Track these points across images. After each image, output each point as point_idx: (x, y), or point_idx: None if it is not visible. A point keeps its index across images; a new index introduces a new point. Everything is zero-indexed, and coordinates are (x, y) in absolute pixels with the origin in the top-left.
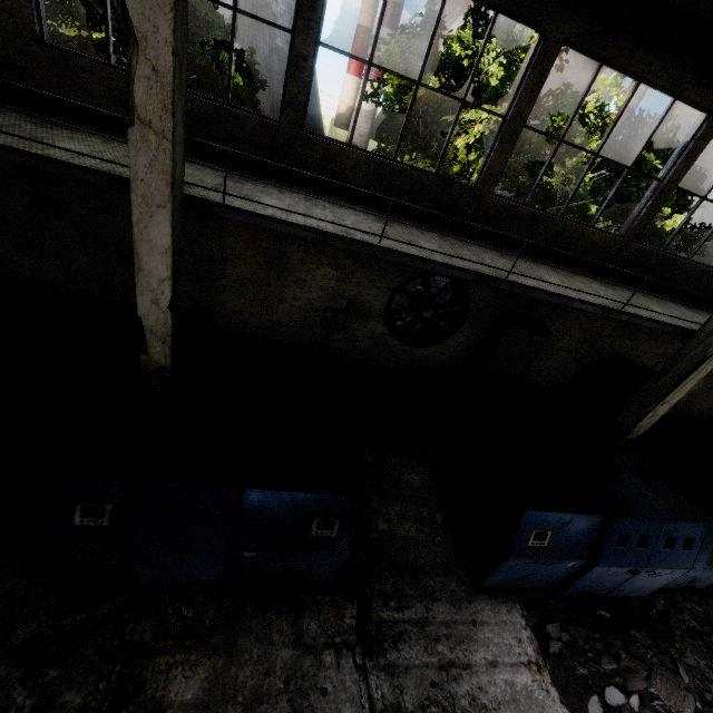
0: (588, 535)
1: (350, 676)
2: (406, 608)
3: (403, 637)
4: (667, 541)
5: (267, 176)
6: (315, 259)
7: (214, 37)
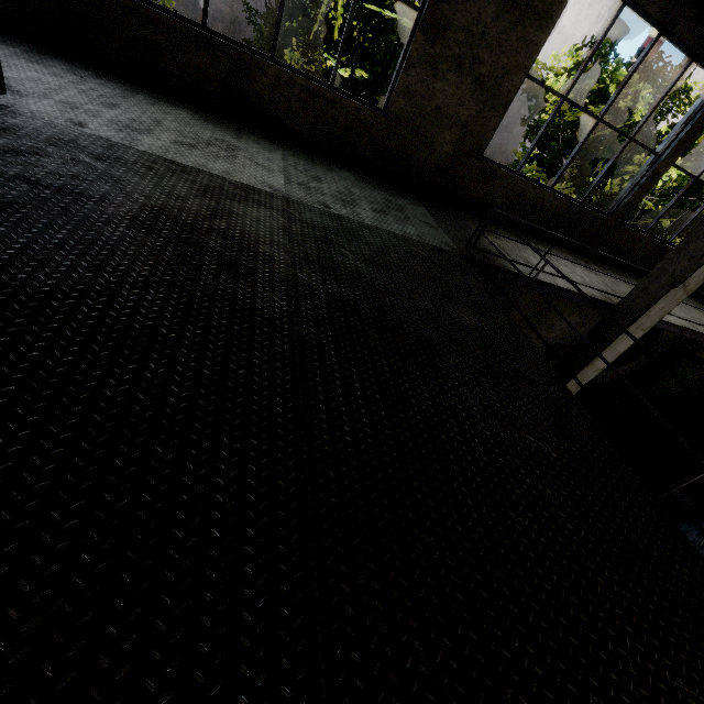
0: None
1: None
2: None
3: None
4: None
5: (577, 253)
6: (571, 310)
7: None
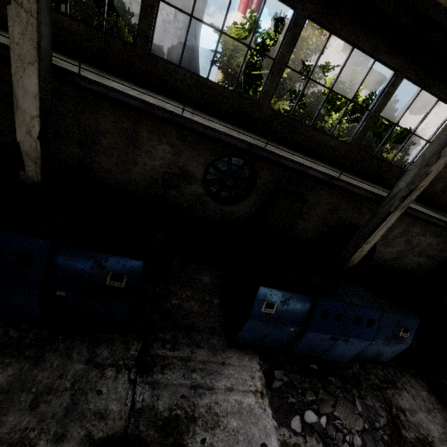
0: (303, 309)
1: (122, 385)
2: (176, 350)
3: (169, 366)
4: (356, 320)
5: (127, 80)
6: (158, 138)
7: (117, 12)
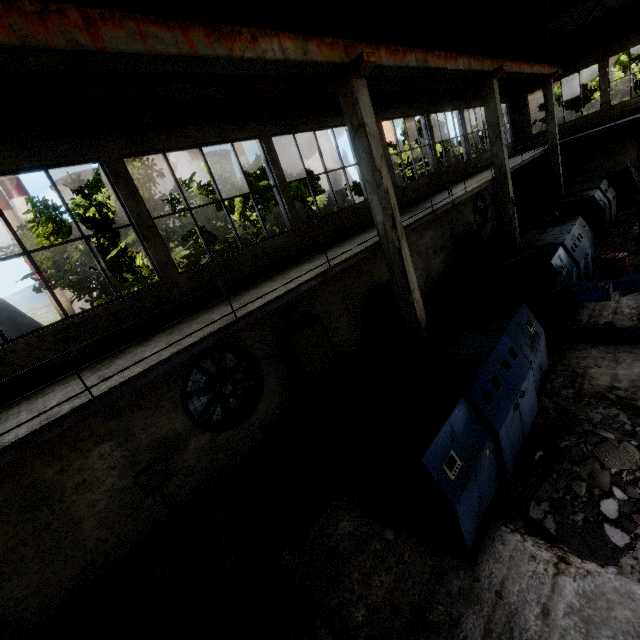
0: (471, 420)
1: None
2: None
3: None
4: (505, 366)
5: None
6: (75, 453)
7: None
